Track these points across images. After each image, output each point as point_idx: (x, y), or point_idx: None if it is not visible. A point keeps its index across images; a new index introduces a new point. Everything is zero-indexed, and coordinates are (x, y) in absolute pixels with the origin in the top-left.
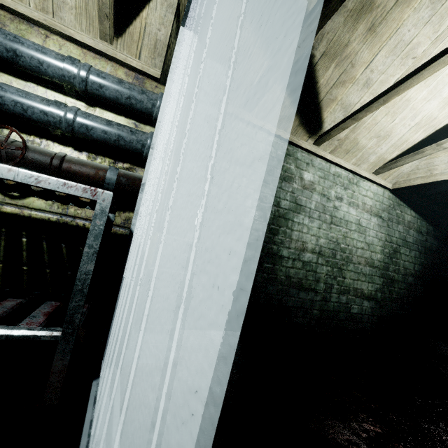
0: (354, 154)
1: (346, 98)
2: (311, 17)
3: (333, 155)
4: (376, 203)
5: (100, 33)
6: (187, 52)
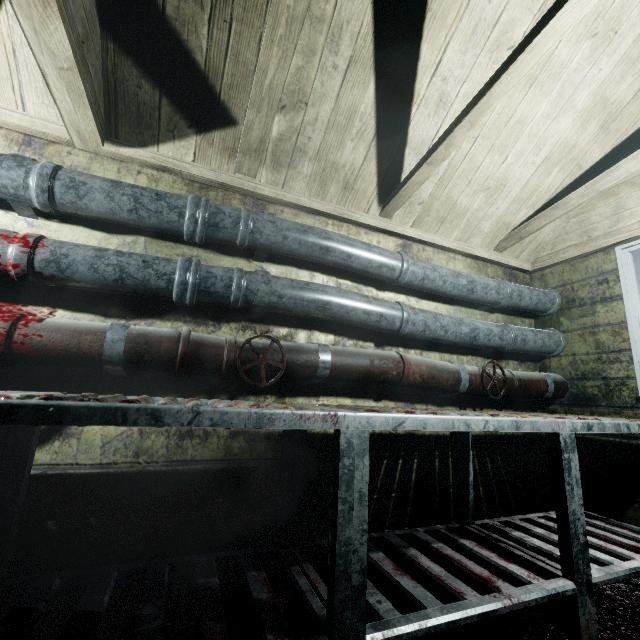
0: None
1: None
2: None
3: None
4: None
5: (498, 247)
6: (633, 272)
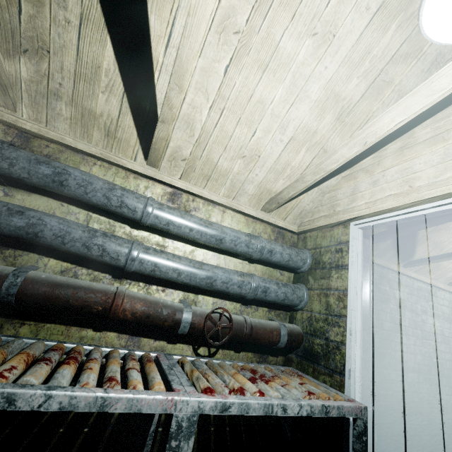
0: (434, 272)
1: (438, 238)
2: (447, 216)
3: (416, 273)
4: (451, 310)
5: (263, 208)
6: (361, 246)
